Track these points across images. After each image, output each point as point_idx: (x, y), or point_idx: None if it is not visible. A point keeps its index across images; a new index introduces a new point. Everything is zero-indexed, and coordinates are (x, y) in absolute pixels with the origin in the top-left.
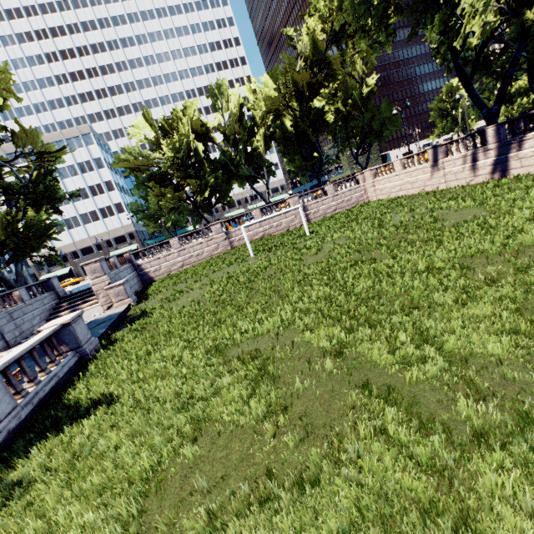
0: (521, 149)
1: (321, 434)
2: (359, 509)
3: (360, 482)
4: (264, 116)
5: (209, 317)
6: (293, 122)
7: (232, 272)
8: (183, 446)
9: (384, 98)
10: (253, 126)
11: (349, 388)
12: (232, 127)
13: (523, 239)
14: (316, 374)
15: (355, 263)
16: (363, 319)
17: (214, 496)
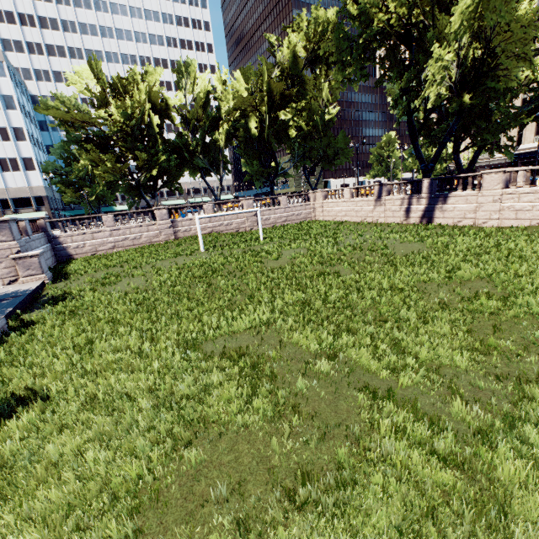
0: (445, 203)
1: (337, 434)
2: (404, 504)
3: (400, 479)
4: (231, 111)
5: (161, 308)
6: (258, 125)
7: (181, 263)
8: (173, 451)
9: (342, 130)
10: (216, 117)
11: (349, 390)
12: (195, 111)
13: (462, 274)
14: (316, 375)
15: (320, 273)
16: (344, 326)
17: (232, 505)
